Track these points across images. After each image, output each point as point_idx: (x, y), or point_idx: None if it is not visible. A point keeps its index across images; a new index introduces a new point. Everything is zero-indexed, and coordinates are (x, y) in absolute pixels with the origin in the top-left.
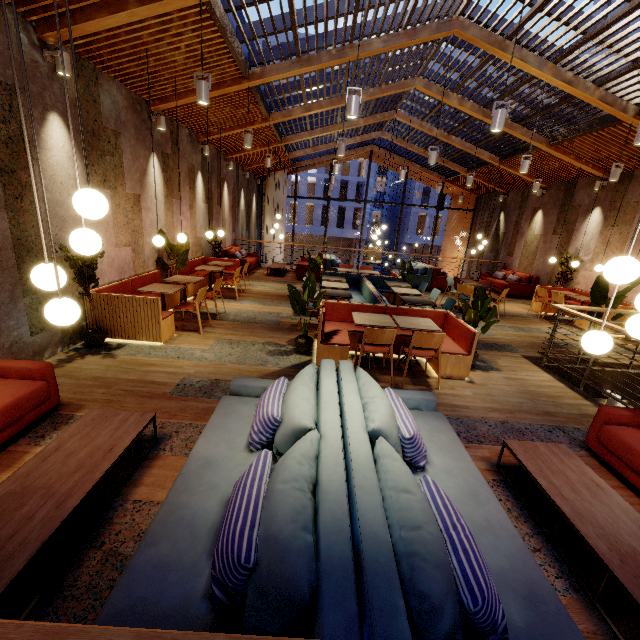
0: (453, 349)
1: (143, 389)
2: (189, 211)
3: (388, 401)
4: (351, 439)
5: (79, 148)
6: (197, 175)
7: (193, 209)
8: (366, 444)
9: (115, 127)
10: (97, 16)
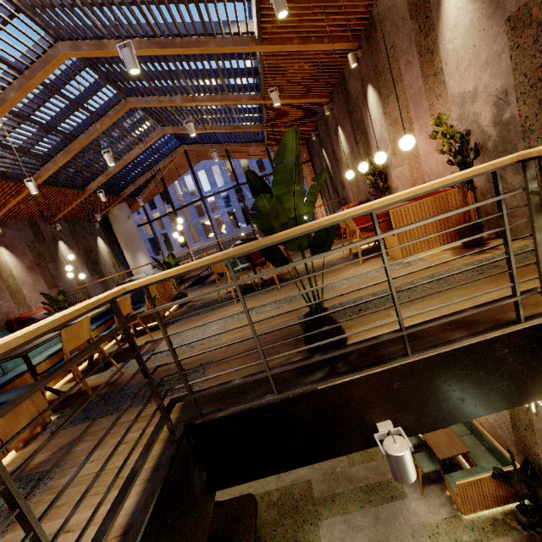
0: None
1: None
2: None
3: None
4: None
5: None
6: None
7: None
8: None
9: None
10: None
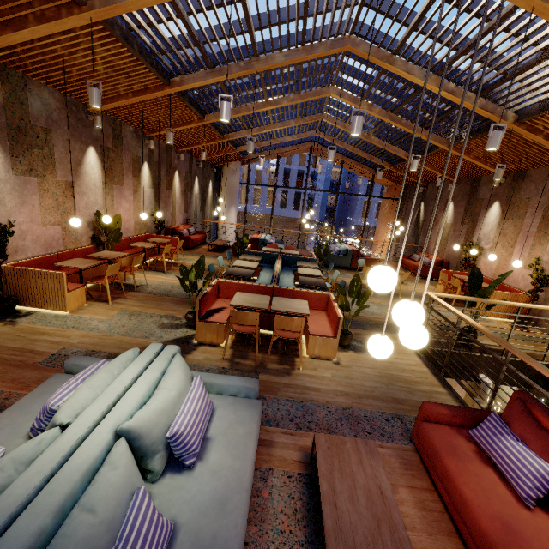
0: (322, 331)
1: (18, 358)
2: (132, 195)
3: (175, 393)
4: (86, 440)
5: (1, 142)
6: (143, 165)
7: (137, 193)
8: (96, 447)
9: (46, 125)
10: (3, 33)
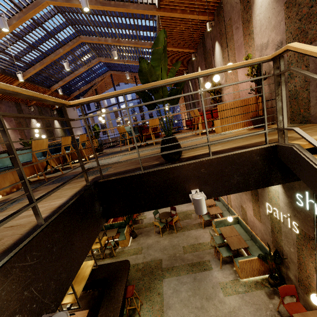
0: None
1: None
2: None
3: None
4: None
5: None
6: None
7: None
8: None
9: None
10: None
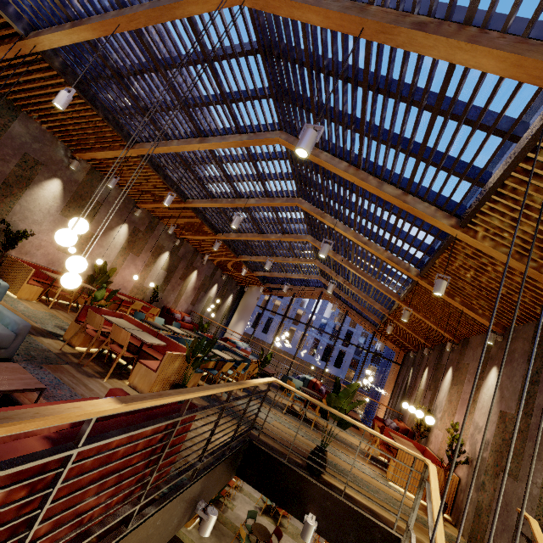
0: (152, 365)
1: None
2: (144, 267)
3: None
4: None
5: (65, 197)
6: (165, 252)
7: (149, 268)
8: None
9: (101, 201)
10: (94, 152)
